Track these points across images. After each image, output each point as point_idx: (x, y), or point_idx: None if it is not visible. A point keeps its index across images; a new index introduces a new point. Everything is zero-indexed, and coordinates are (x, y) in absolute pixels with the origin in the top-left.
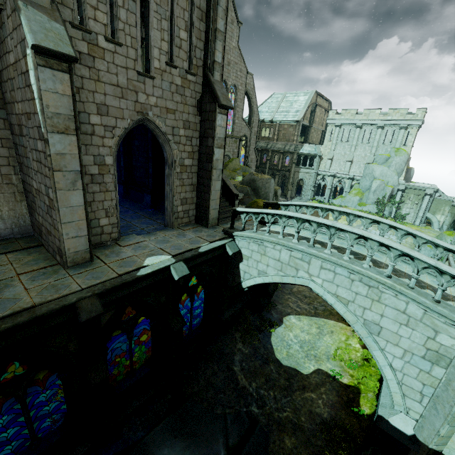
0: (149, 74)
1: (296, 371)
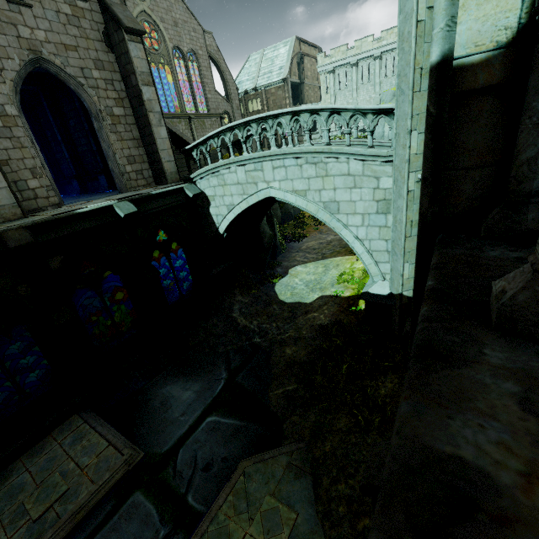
0: (23, 2)
1: (300, 303)
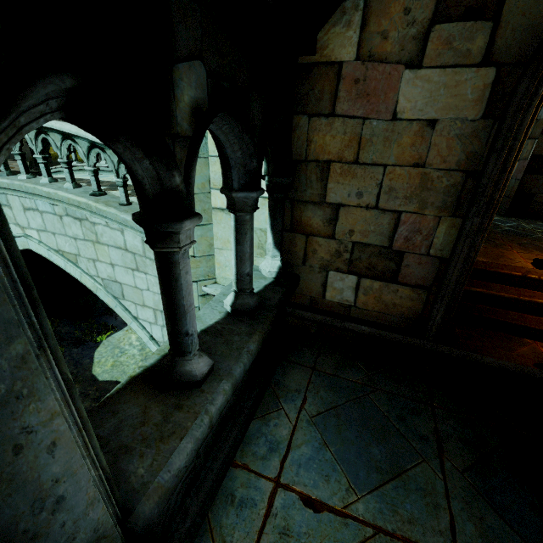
0: None
1: (117, 384)
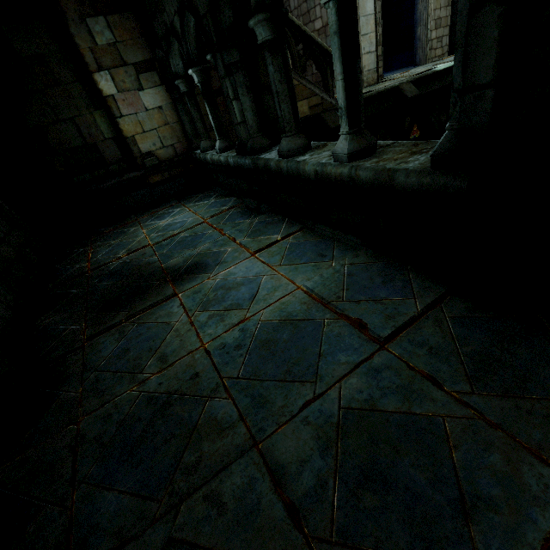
0: None
1: None
